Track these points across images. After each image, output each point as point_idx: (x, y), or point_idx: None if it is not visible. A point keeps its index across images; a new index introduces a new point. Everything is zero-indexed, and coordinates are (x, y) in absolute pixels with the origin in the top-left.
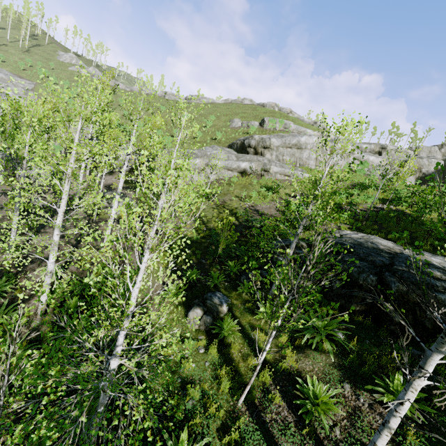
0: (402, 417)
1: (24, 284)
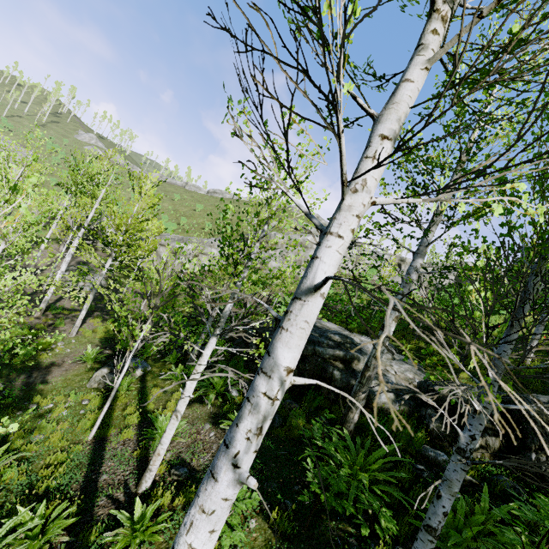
0: (186, 398)
1: None
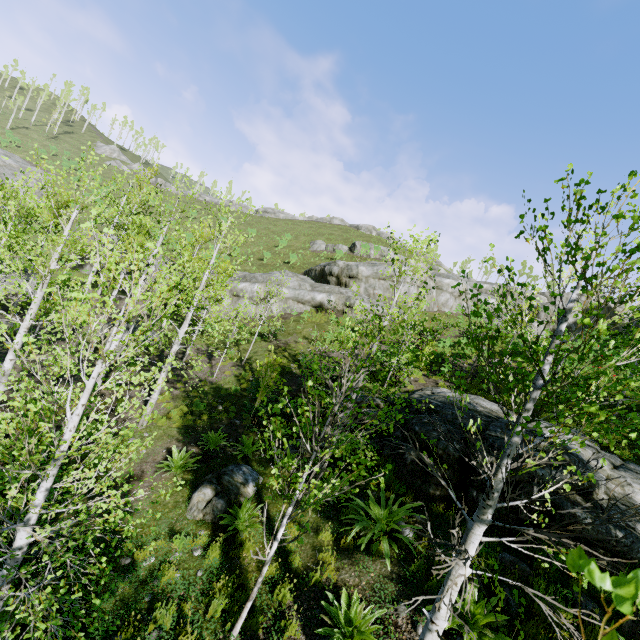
0: (440, 631)
1: None
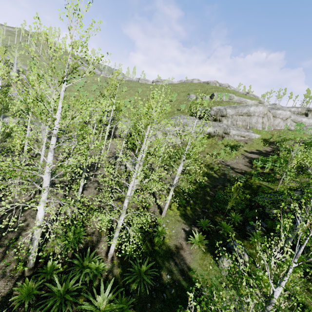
0: None
1: (90, 231)
